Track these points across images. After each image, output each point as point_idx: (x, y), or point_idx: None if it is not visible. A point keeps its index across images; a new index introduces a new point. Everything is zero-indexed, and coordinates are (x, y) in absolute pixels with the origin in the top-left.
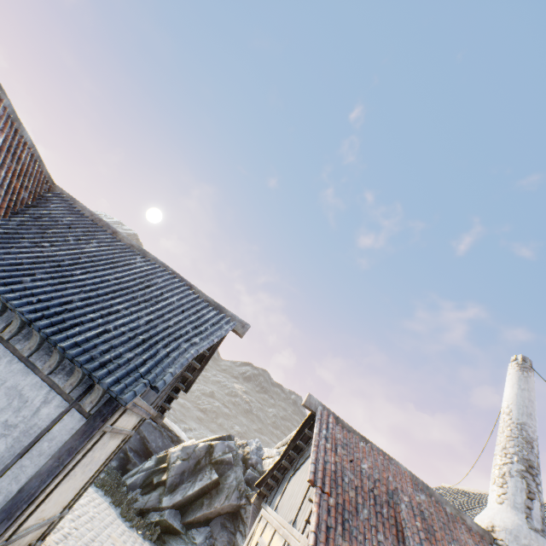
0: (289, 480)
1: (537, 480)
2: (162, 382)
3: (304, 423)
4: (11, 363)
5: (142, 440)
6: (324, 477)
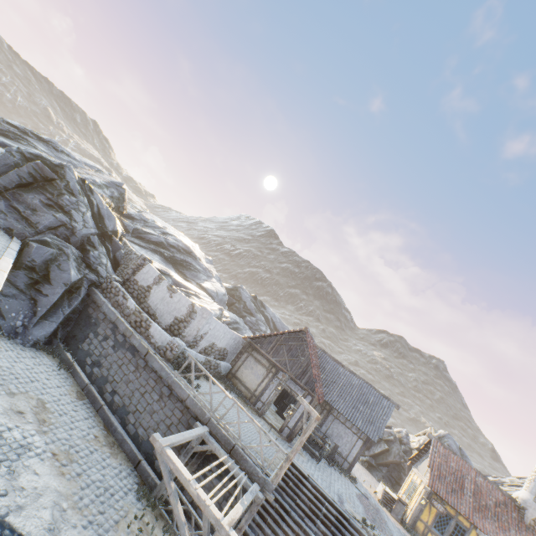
0: (422, 461)
1: None
2: (381, 436)
3: (427, 442)
4: (342, 425)
5: None
6: (433, 465)
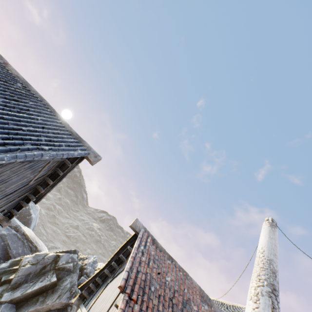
0: (106, 286)
1: (277, 299)
2: None
3: (128, 241)
4: None
5: (5, 247)
6: (134, 284)
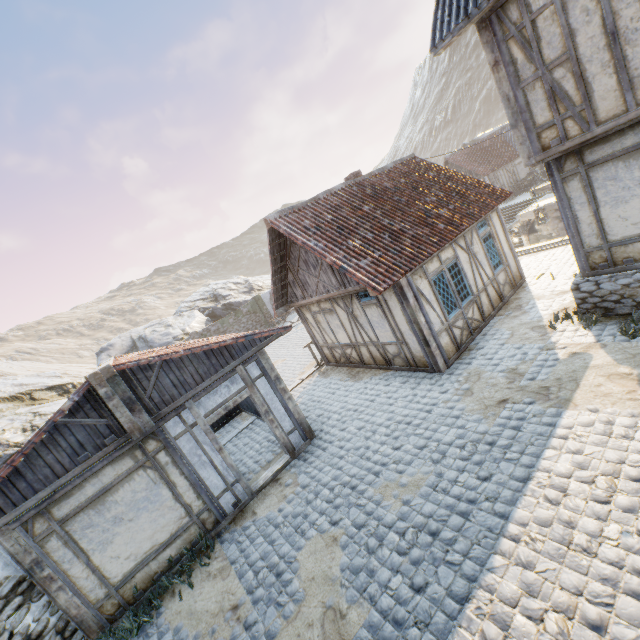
0: None
1: None
2: None
3: None
4: None
5: None
6: None
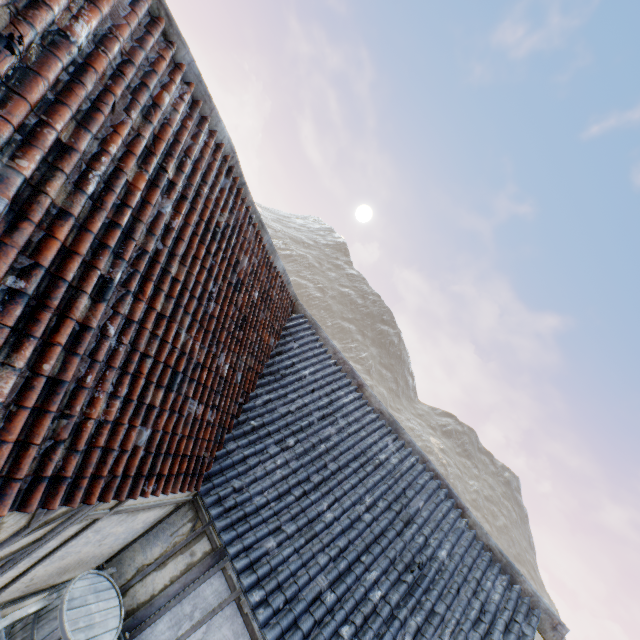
0: None
1: None
2: None
3: None
4: None
5: None
6: None
